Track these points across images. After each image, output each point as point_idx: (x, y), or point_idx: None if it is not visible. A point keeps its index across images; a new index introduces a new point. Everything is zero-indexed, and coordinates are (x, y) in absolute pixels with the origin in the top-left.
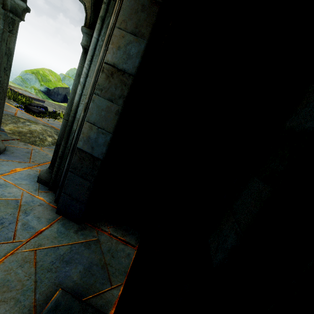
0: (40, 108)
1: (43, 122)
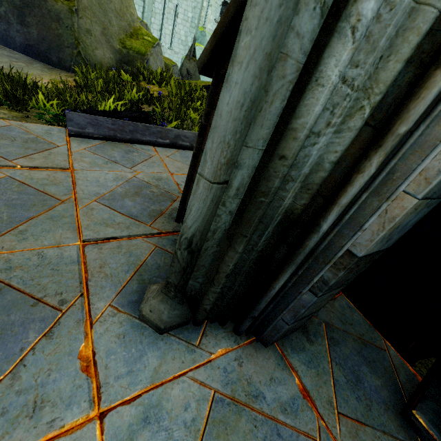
0: None
1: None
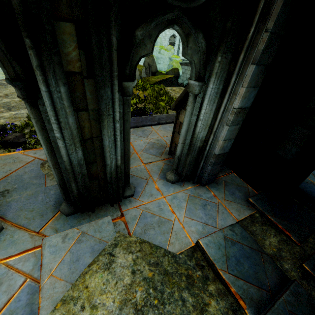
0: (1, 131)
1: None
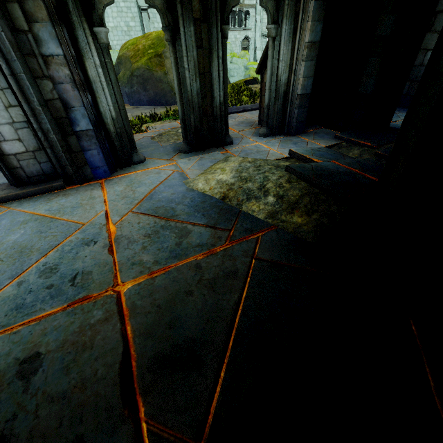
0: None
1: (161, 130)
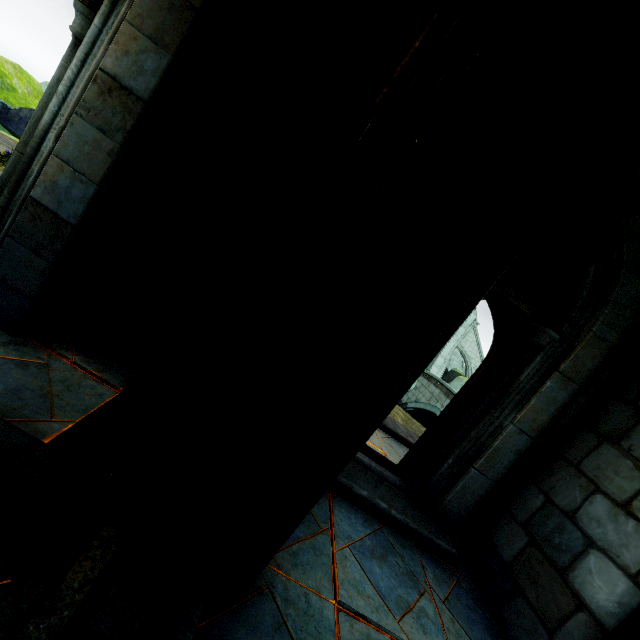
0: None
1: None
